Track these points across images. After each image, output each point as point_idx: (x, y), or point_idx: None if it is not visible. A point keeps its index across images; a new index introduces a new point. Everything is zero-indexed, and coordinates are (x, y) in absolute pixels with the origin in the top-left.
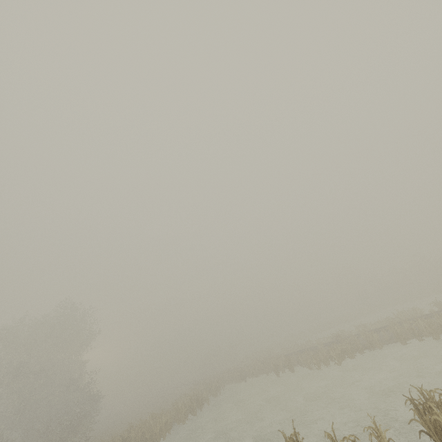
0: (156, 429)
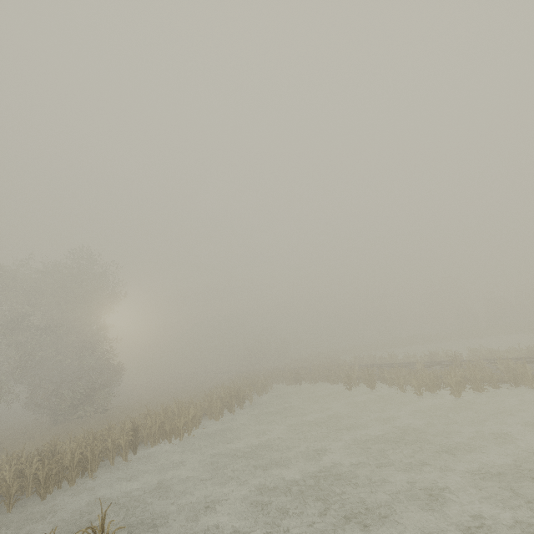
0: (179, 422)
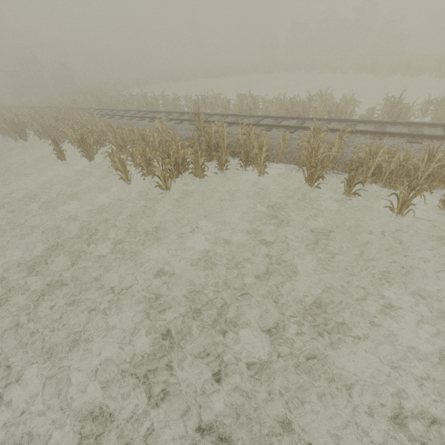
0: None
